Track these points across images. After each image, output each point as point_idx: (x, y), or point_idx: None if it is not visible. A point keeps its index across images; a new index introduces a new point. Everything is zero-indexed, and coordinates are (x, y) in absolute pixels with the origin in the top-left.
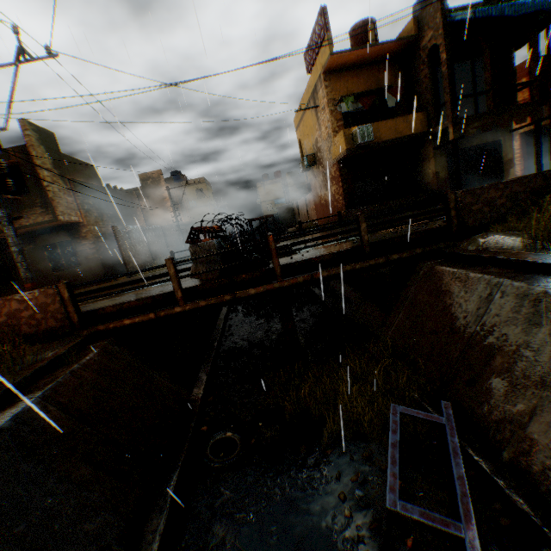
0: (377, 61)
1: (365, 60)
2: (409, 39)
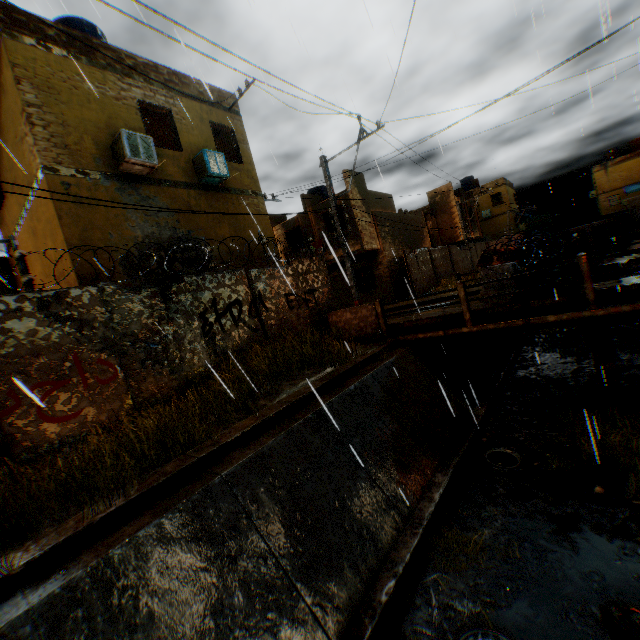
0: None
1: None
2: None
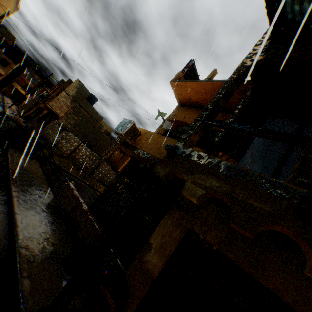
0: (225, 108)
1: (208, 100)
2: (246, 81)
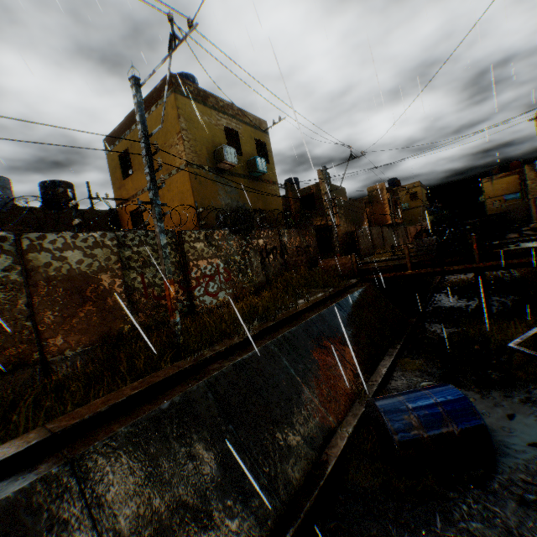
0: None
1: None
2: None
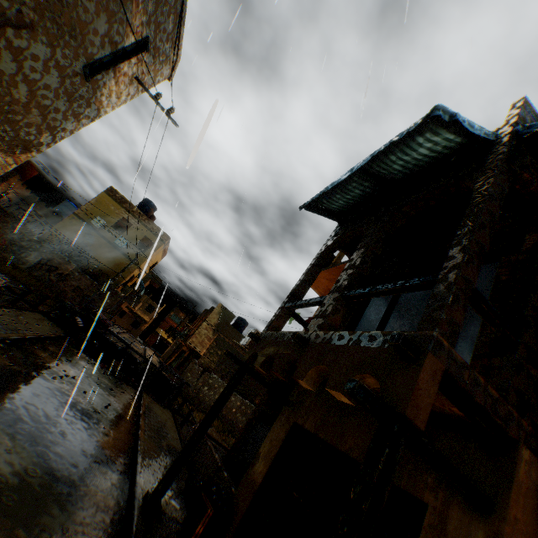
0: None
1: None
2: None
